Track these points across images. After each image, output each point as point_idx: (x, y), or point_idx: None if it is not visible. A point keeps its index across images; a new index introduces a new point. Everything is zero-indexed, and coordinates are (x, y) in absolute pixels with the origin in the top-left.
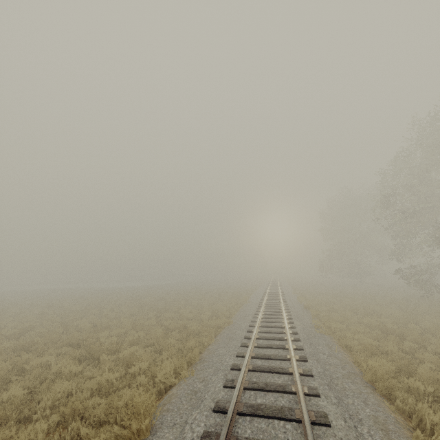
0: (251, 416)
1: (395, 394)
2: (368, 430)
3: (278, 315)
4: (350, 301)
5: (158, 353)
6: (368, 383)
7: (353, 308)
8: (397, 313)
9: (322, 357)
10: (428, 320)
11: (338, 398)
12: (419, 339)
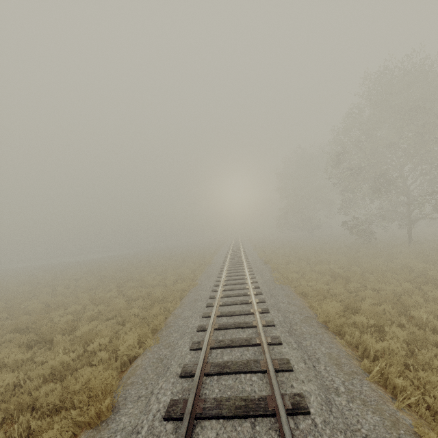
0: (219, 375)
1: (344, 330)
2: (325, 367)
3: (241, 272)
4: (304, 252)
5: (121, 325)
6: (322, 323)
7: (307, 258)
8: (342, 258)
9: (282, 306)
10: (367, 262)
11: (298, 342)
12: (361, 279)
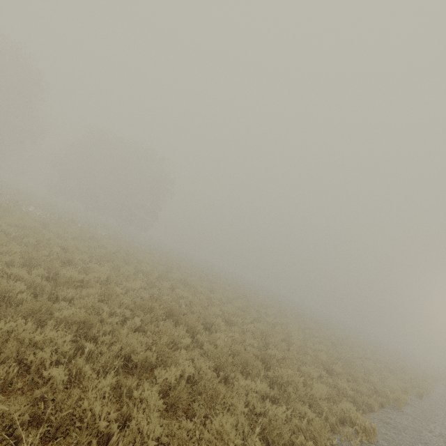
0: None
1: None
2: None
3: None
4: None
5: None
6: None
7: None
8: None
9: None
10: None
11: None
12: None
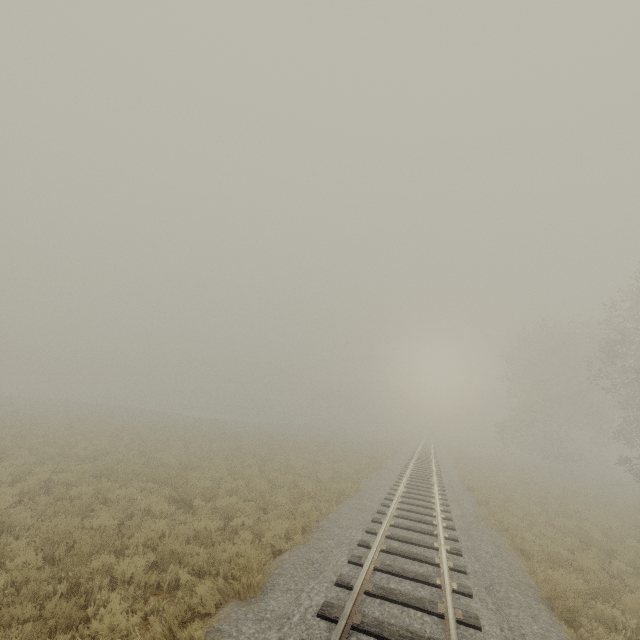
0: (382, 599)
1: (580, 620)
2: None
3: (427, 492)
4: (540, 492)
5: (262, 511)
6: (545, 600)
7: (543, 502)
8: (612, 521)
9: (484, 555)
10: None
11: (497, 605)
12: (637, 561)
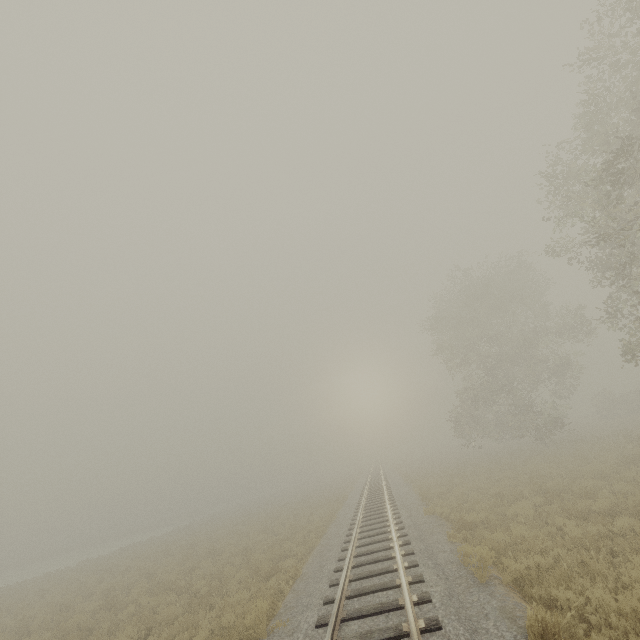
0: None
1: None
2: None
3: None
4: None
5: None
6: None
7: None
8: None
9: None
10: None
11: None
12: None
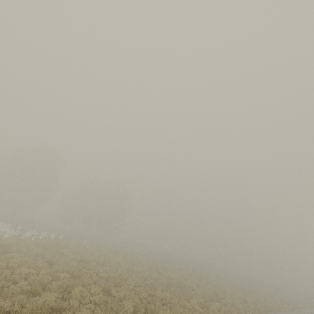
0: None
1: None
2: None
3: None
4: None
5: None
6: None
7: None
8: None
9: None
10: None
11: None
12: None
